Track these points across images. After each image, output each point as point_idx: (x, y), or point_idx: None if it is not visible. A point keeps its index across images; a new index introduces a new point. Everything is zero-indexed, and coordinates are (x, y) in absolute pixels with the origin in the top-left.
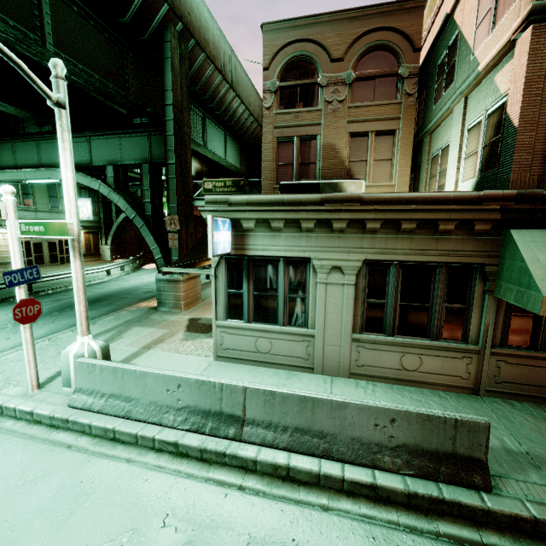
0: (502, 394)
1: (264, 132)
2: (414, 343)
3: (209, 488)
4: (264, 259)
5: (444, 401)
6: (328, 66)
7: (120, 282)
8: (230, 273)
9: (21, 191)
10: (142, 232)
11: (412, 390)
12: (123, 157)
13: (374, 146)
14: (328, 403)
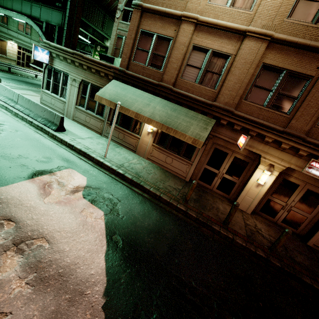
0: (107, 137)
1: (113, 29)
2: (90, 113)
3: None
4: (58, 70)
5: (88, 131)
6: None
7: None
8: (49, 72)
9: (25, 26)
10: None
11: (85, 128)
12: (51, 20)
13: None
14: (34, 103)
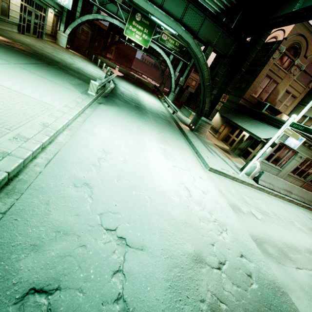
0: None
1: (264, 68)
2: (297, 178)
3: (297, 207)
4: (288, 148)
5: None
6: (302, 57)
7: (129, 92)
8: (277, 148)
9: None
10: (207, 94)
11: None
12: (216, 44)
13: (288, 99)
14: (308, 193)
